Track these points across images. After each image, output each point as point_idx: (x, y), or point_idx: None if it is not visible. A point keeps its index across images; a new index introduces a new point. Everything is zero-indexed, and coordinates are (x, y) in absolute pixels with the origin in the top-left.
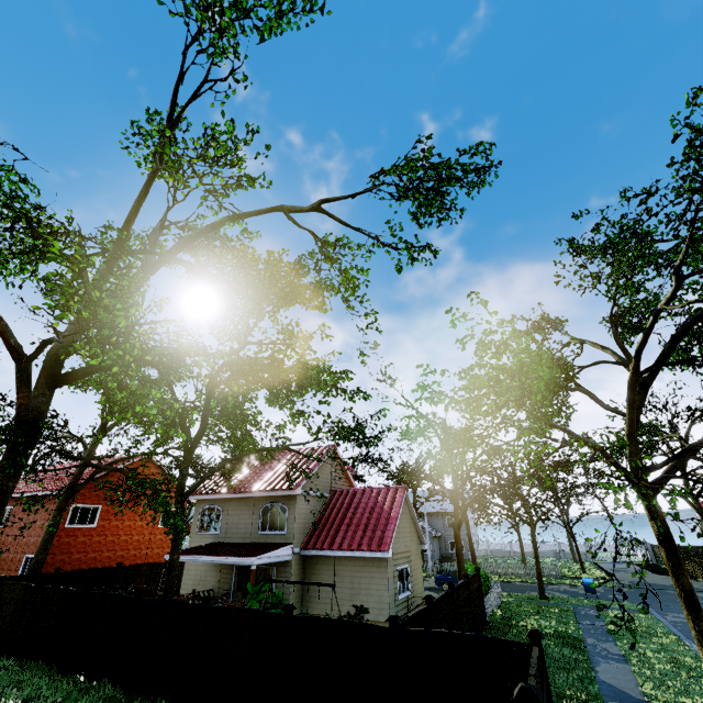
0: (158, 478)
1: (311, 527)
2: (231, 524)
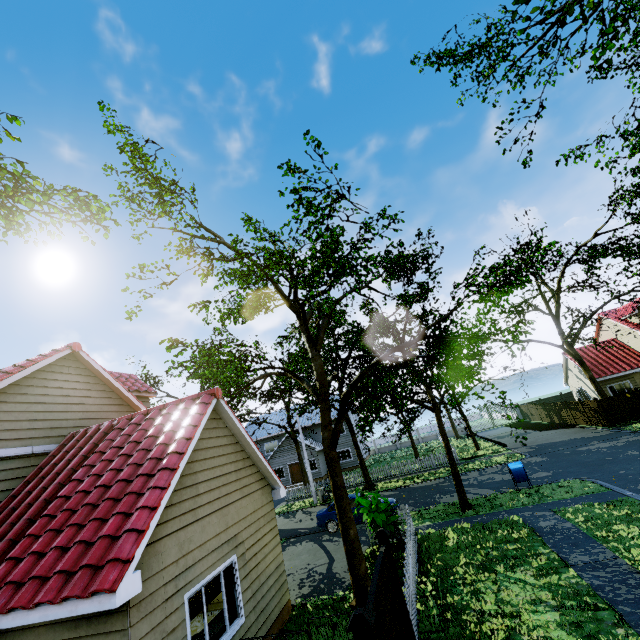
0: None
1: None
2: None
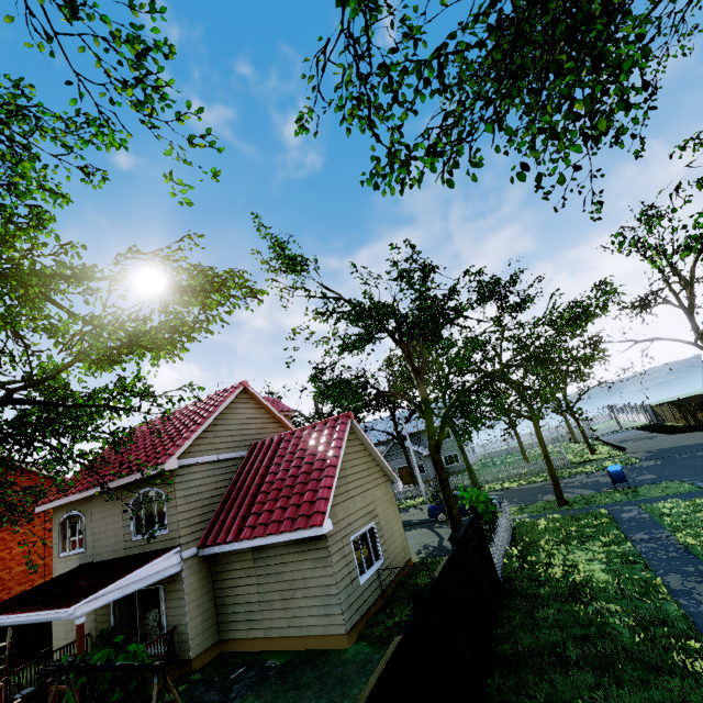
0: (36, 485)
1: (216, 509)
2: (97, 534)
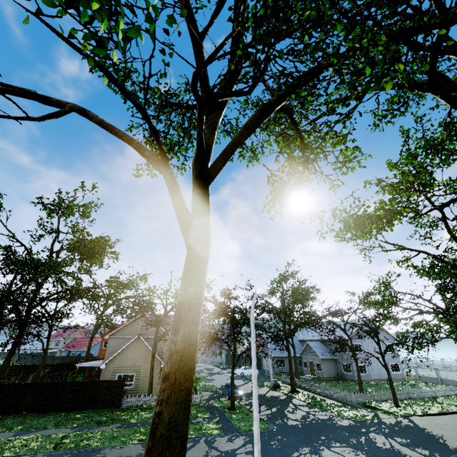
0: None
1: None
2: None
